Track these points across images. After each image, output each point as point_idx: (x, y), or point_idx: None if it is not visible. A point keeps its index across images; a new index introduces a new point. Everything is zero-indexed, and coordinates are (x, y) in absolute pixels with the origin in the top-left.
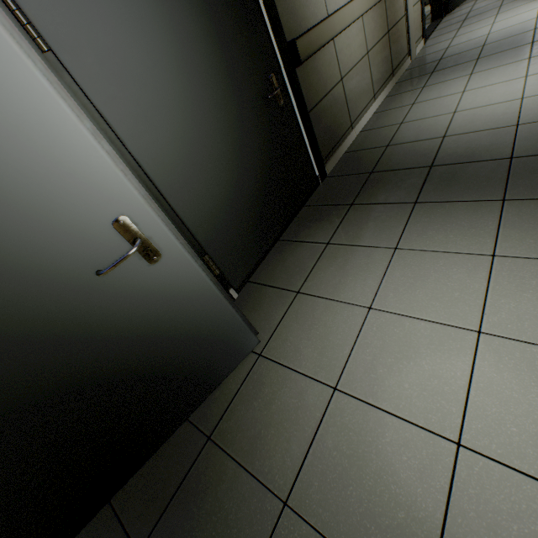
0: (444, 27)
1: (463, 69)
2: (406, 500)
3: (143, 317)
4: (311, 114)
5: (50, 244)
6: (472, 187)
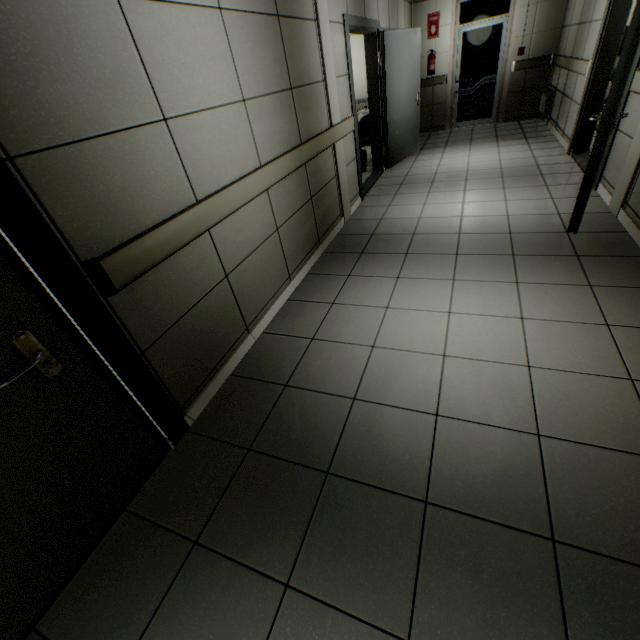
0: (383, 184)
1: (392, 264)
2: None
3: None
4: (152, 350)
5: None
6: (370, 571)
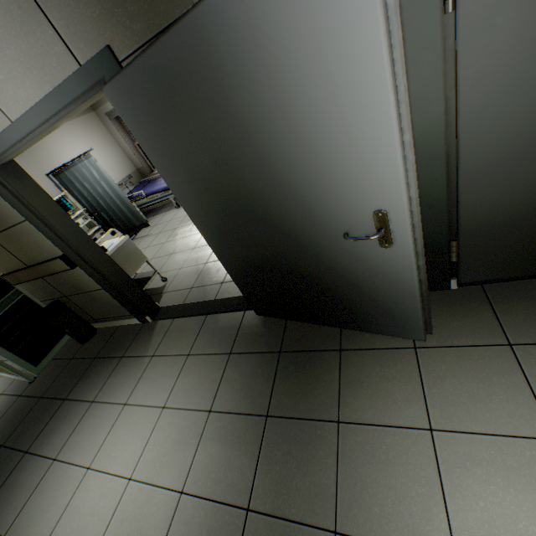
0: None
1: None
2: (387, 513)
3: (354, 268)
4: None
5: (333, 205)
6: None
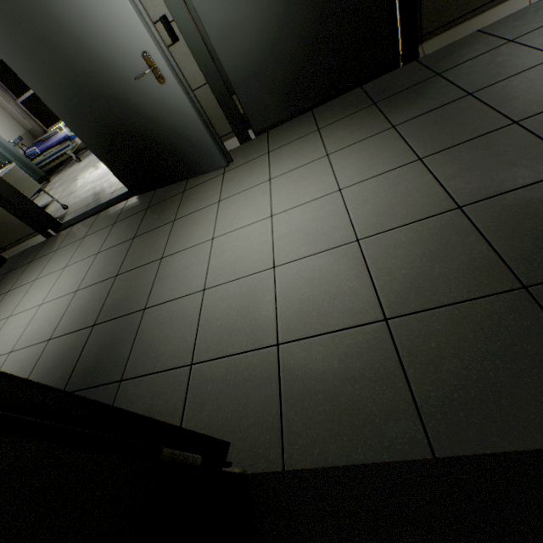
0: None
1: None
2: (189, 240)
3: (160, 112)
4: None
5: (121, 56)
6: (435, 136)
